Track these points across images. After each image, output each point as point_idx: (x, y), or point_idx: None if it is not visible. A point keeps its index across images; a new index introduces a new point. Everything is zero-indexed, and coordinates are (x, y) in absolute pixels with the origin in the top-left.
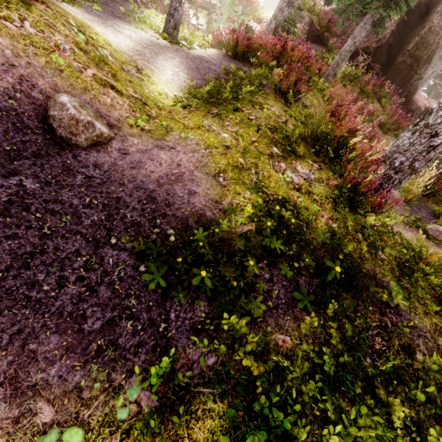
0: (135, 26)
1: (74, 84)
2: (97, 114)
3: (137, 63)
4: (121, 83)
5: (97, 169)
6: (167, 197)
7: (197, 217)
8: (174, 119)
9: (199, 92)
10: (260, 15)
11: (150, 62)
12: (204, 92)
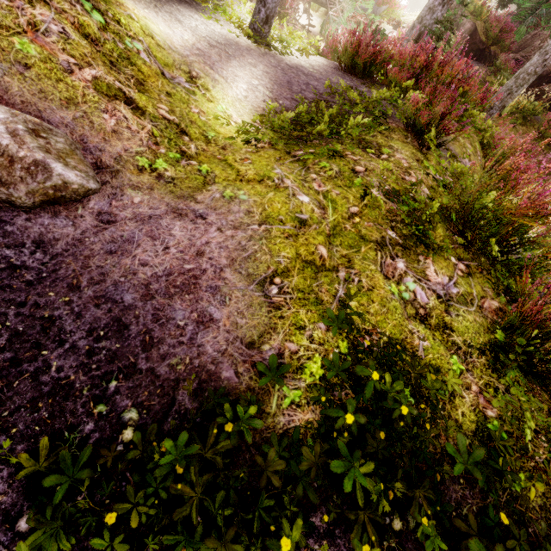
0: (207, 16)
1: (47, 91)
2: (76, 147)
3: (191, 67)
4: (150, 96)
5: (40, 250)
6: (152, 325)
7: (198, 381)
8: (225, 162)
9: (276, 119)
10: (399, 18)
11: (214, 68)
12: (288, 120)
